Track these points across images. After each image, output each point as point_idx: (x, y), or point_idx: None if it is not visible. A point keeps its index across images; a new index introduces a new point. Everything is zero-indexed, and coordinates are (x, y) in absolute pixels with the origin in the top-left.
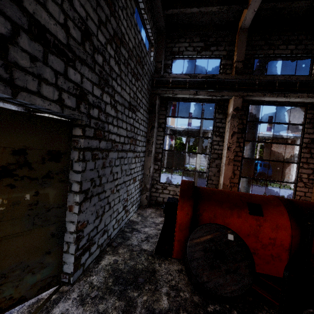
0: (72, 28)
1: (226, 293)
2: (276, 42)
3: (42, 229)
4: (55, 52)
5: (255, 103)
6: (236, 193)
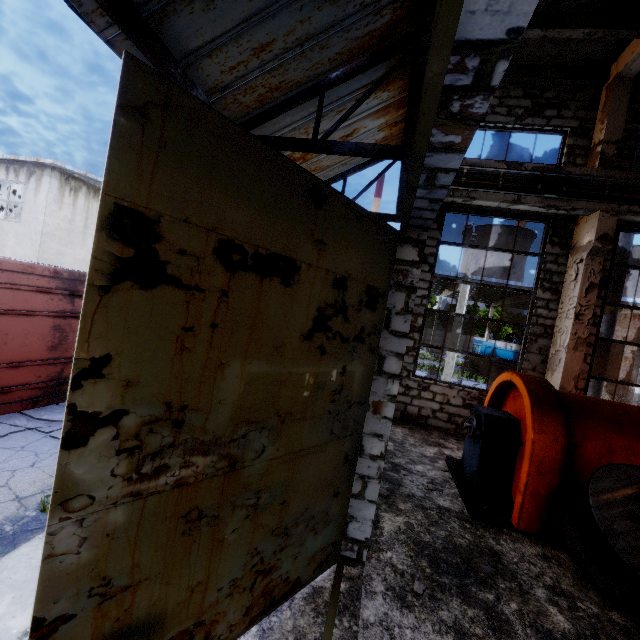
0: None
1: None
2: None
3: (338, 444)
4: None
5: (632, 229)
6: (636, 407)
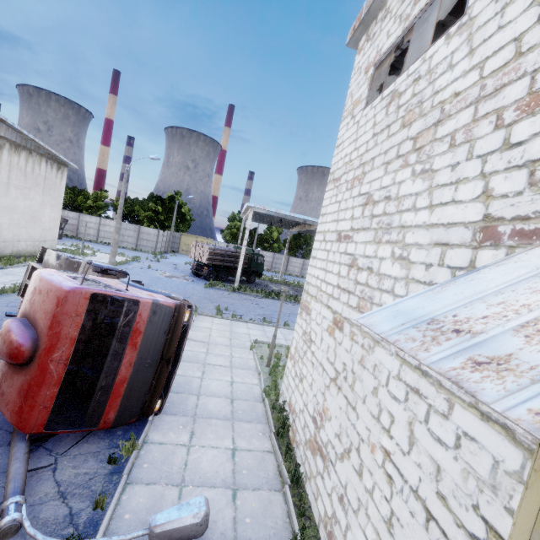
0: None
1: None
2: None
3: None
4: None
5: None
6: None
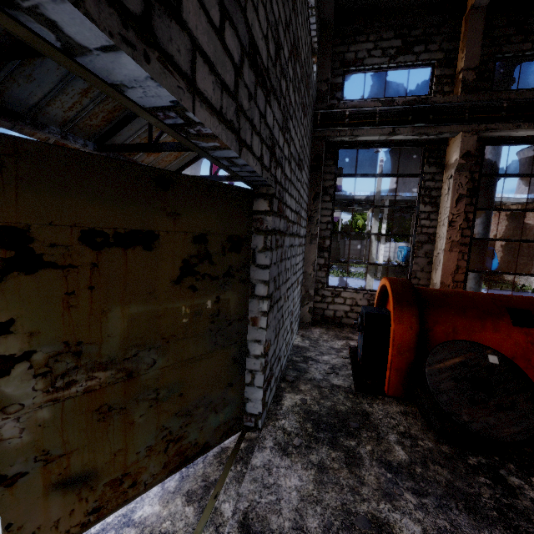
0: (270, 41)
1: (503, 436)
2: None
3: (224, 351)
4: (260, 83)
5: (496, 143)
6: (482, 294)
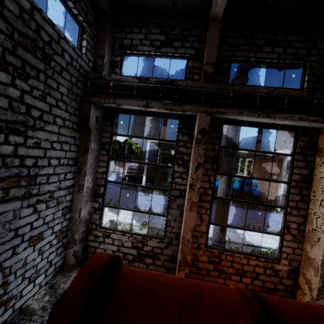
0: None
1: None
2: (259, 42)
3: None
4: None
5: (231, 123)
6: (177, 292)
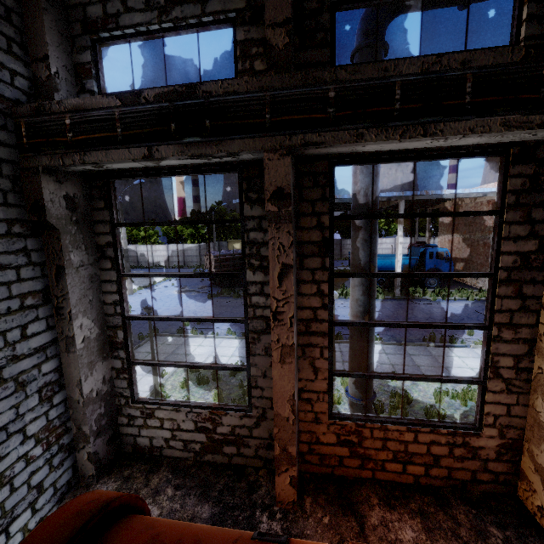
0: None
1: None
2: None
3: None
4: None
5: (350, 161)
6: None
